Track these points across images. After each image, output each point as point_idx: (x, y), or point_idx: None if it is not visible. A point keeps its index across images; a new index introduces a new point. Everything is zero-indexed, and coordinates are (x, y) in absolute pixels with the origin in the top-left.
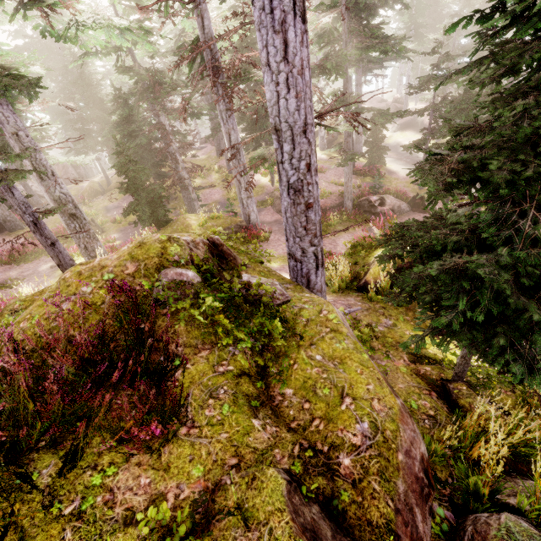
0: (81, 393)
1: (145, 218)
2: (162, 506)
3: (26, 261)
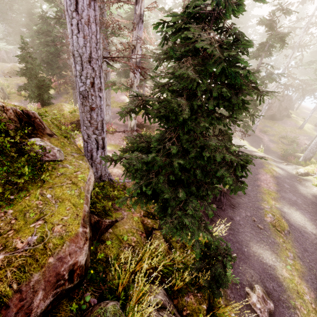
0: None
1: (33, 96)
2: None
3: None
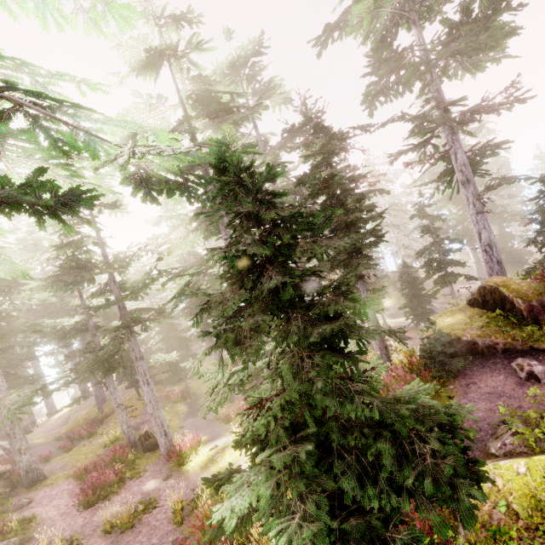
0: None
1: None
2: None
3: (114, 492)
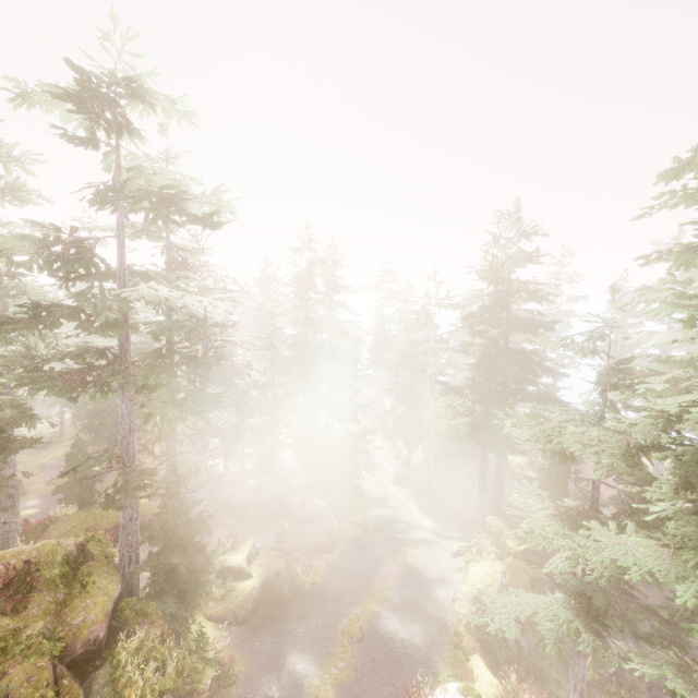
0: (2, 593)
1: (72, 498)
2: (11, 620)
3: None
